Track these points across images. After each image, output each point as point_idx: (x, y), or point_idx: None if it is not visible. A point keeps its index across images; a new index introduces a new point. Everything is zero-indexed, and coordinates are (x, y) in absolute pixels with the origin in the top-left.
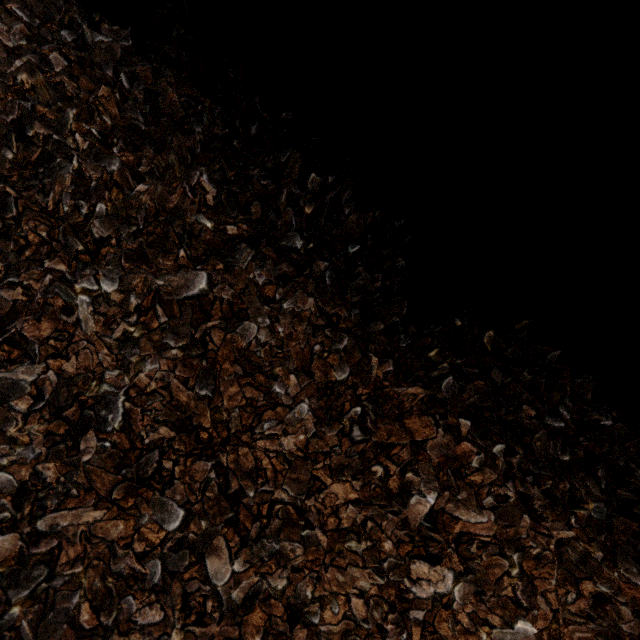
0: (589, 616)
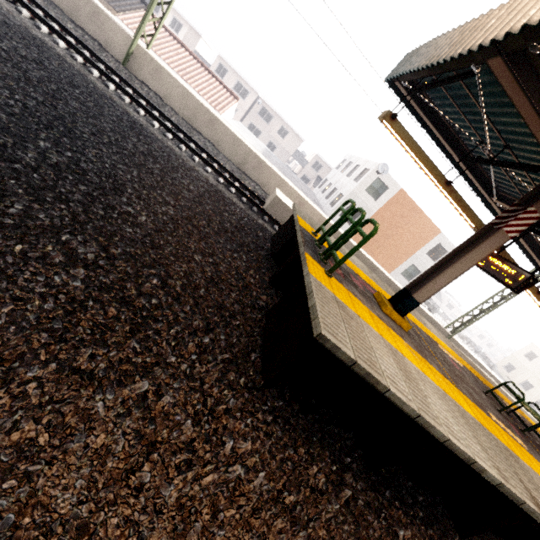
0: None
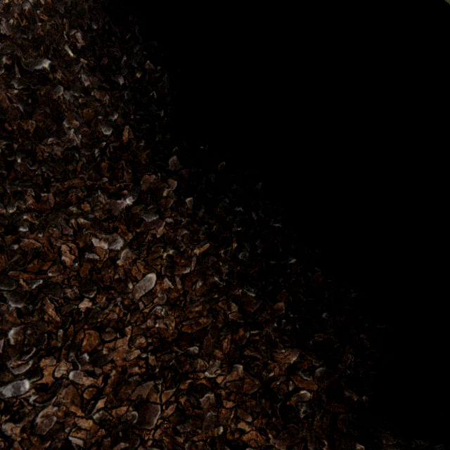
0: (203, 294)
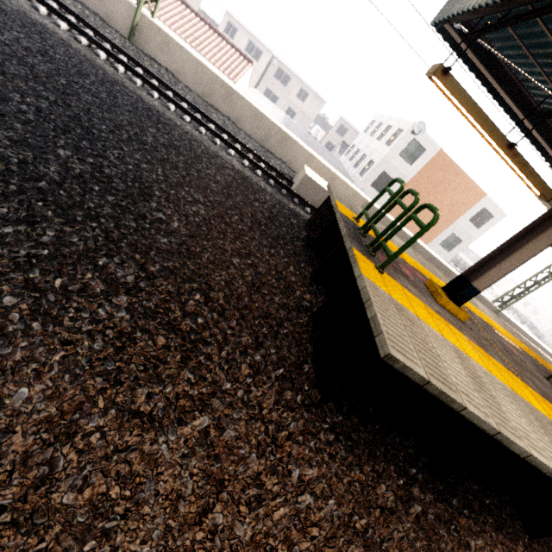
0: None
